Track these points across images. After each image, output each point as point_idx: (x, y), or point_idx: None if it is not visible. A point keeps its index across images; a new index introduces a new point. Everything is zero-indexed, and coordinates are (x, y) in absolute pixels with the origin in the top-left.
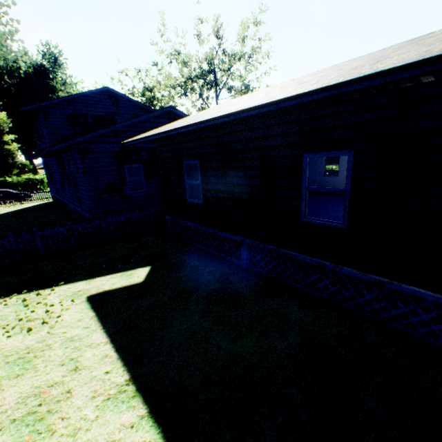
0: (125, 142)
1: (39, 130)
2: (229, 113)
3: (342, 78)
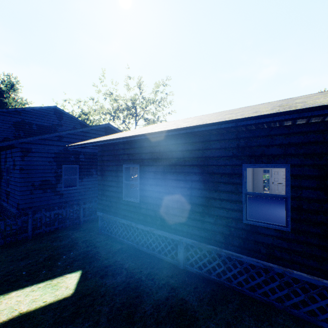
0: (70, 145)
1: None
2: (187, 127)
3: (292, 107)
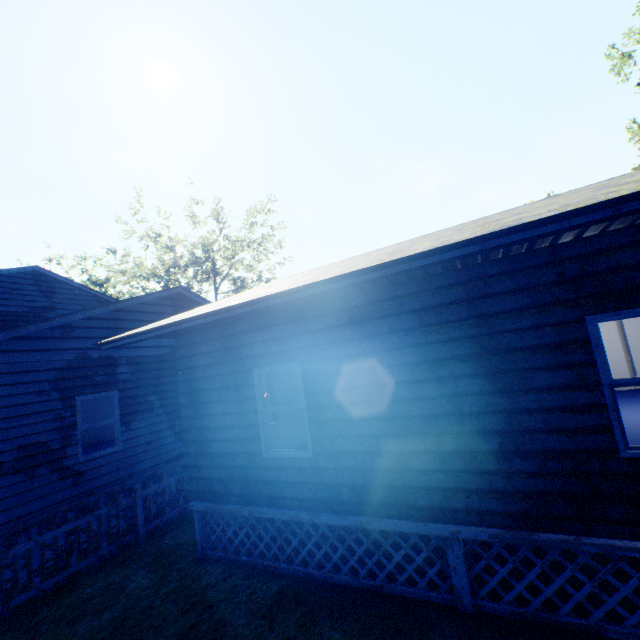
0: (108, 340)
1: None
2: (471, 238)
3: None
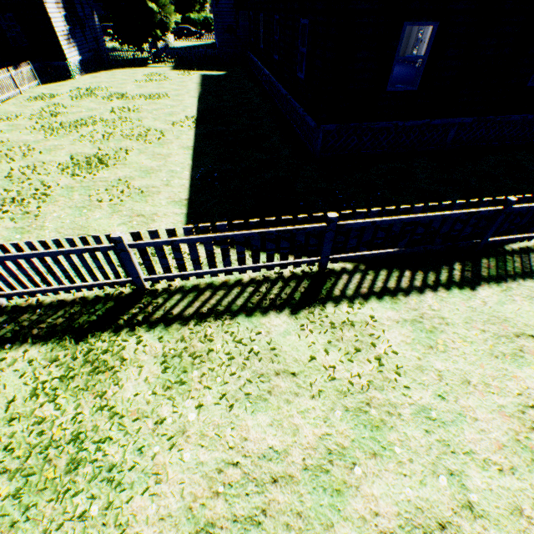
0: None
1: None
2: None
3: None
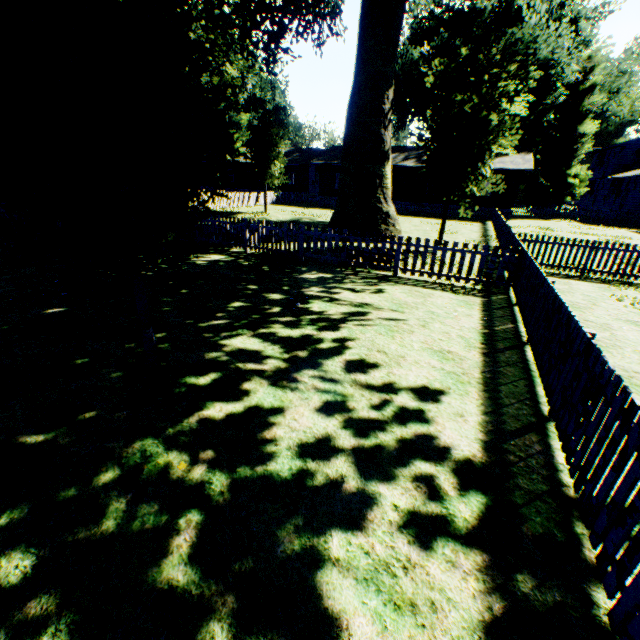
0: None
1: (604, 157)
2: None
3: None
